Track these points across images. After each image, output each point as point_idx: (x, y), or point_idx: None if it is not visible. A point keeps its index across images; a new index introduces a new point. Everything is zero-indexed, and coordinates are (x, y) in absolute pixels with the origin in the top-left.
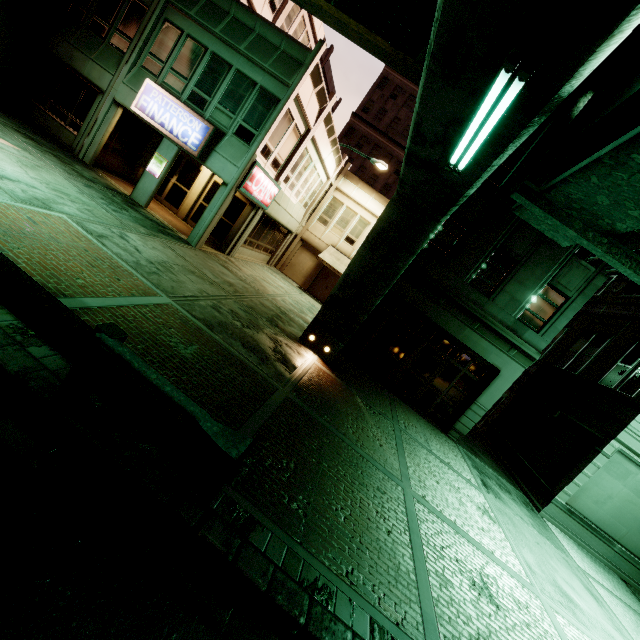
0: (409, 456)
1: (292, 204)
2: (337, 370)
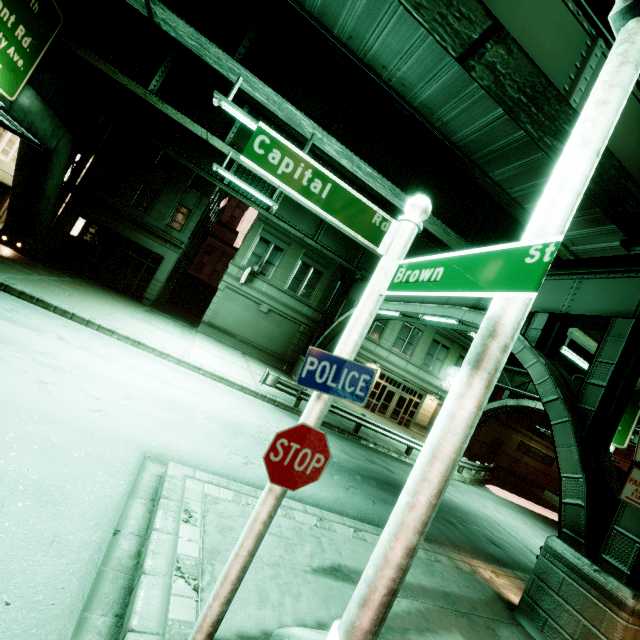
0: (67, 282)
1: (2, 161)
2: (30, 257)
